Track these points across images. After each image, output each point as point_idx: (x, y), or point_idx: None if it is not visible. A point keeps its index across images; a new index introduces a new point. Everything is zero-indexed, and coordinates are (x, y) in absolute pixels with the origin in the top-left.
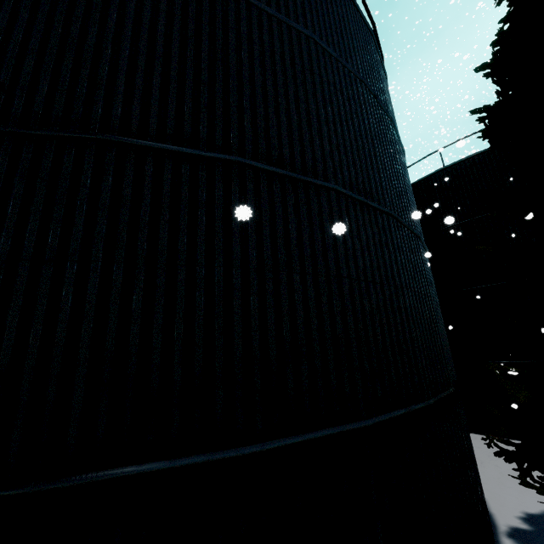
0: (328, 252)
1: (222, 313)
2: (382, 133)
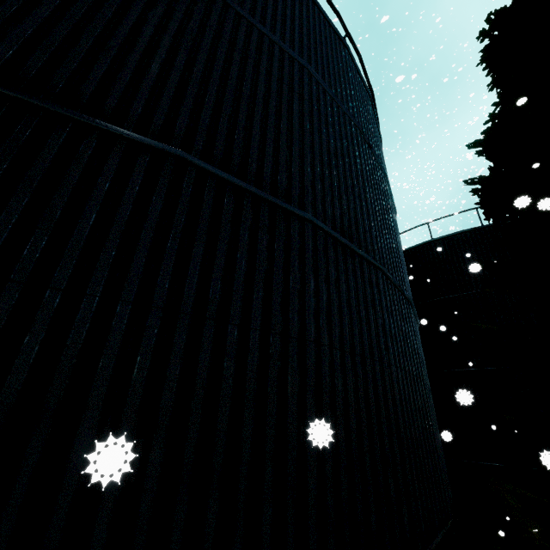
0: (291, 301)
1: (67, 381)
2: (375, 181)
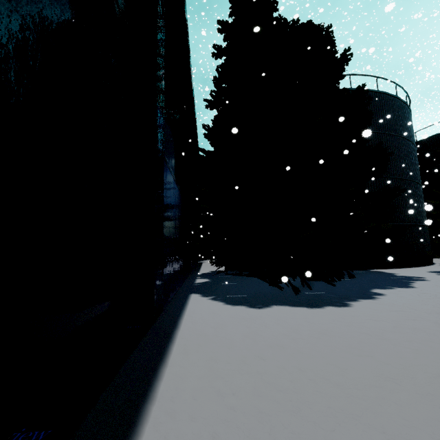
0: None
1: None
2: (408, 152)
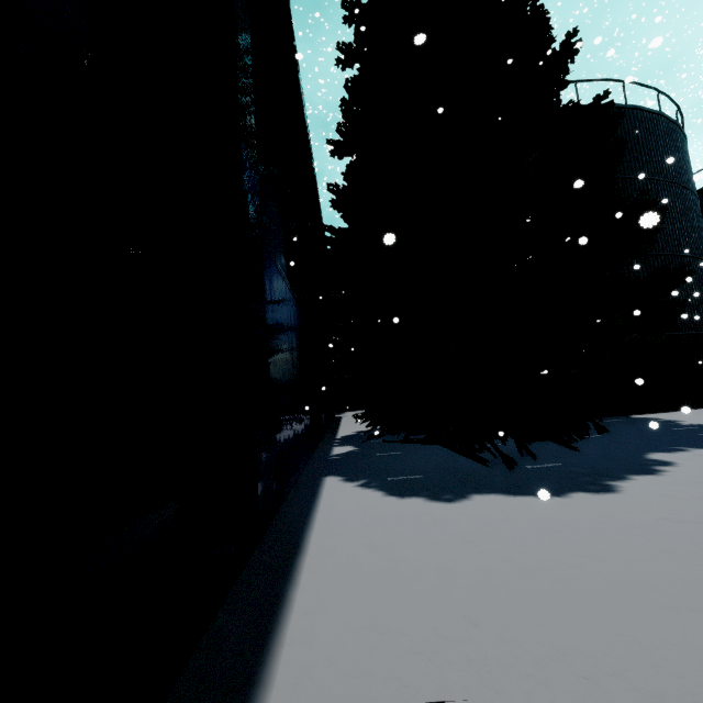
0: None
1: None
2: (686, 208)
